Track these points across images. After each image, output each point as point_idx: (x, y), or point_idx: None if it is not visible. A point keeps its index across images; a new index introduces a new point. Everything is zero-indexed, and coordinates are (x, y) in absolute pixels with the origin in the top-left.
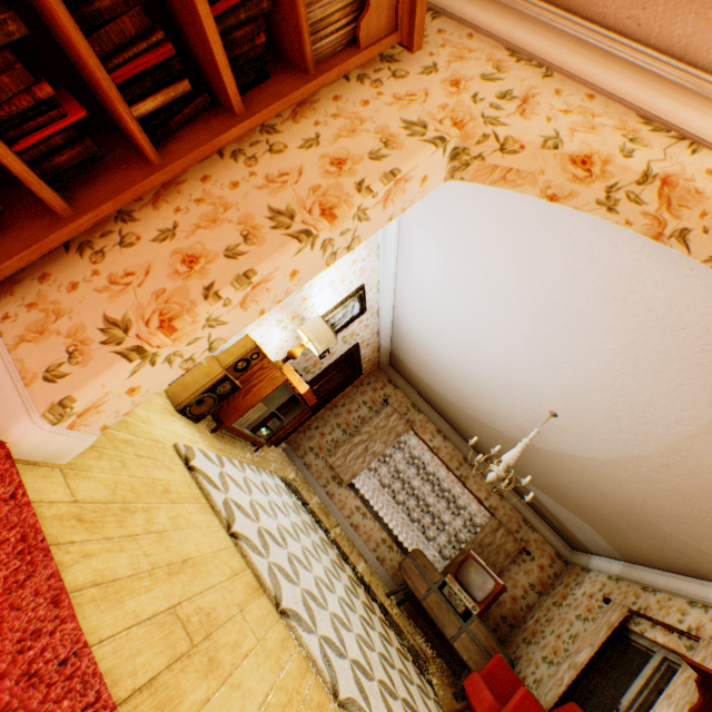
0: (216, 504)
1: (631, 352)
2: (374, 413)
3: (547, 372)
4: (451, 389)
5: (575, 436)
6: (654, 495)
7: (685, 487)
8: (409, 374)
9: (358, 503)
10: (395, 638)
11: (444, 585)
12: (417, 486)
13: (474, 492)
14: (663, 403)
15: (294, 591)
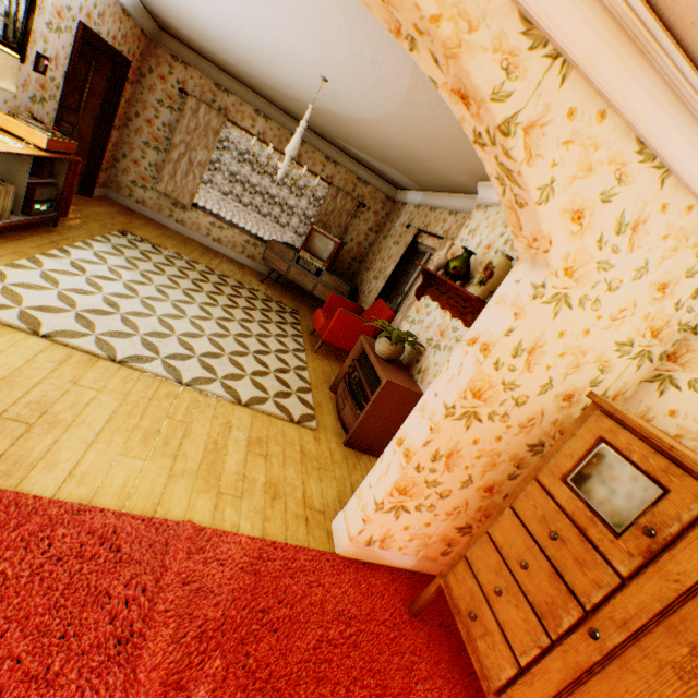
0: (12, 323)
1: (334, 2)
2: (178, 114)
3: (293, 31)
4: (238, 60)
5: (350, 100)
6: (415, 143)
7: (426, 134)
8: (190, 42)
9: (211, 220)
10: (262, 313)
11: (300, 260)
12: (258, 183)
13: (311, 169)
14: (381, 60)
15: (133, 342)
